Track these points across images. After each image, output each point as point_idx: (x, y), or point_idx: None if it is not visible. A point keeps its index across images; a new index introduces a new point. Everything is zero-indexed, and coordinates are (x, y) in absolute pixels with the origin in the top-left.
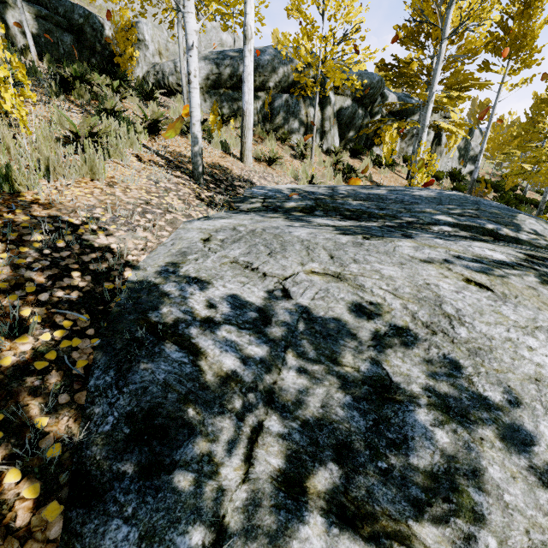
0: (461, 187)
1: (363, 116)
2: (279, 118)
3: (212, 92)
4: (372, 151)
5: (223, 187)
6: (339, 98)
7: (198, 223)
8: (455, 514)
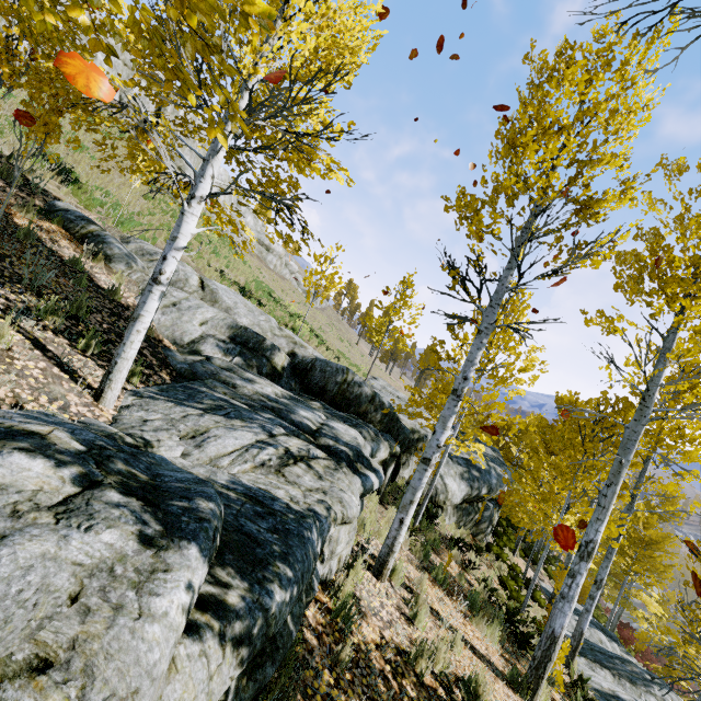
0: (528, 552)
1: None
2: (484, 525)
3: (459, 507)
4: None
5: None
6: None
7: None
8: None
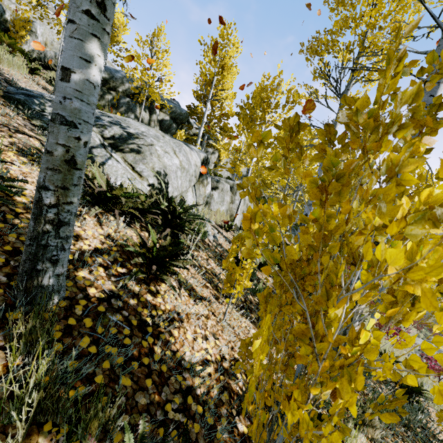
0: None
1: (176, 129)
2: (122, 109)
3: None
4: None
5: None
6: (162, 114)
7: None
8: (101, 127)
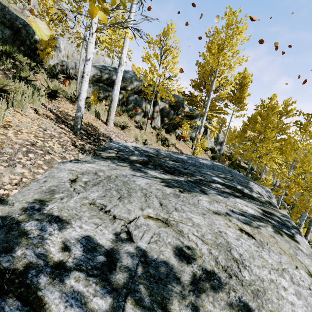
0: (216, 157)
1: (173, 114)
2: (131, 105)
3: (95, 84)
4: (176, 131)
5: (92, 139)
6: (162, 103)
7: (69, 165)
8: None
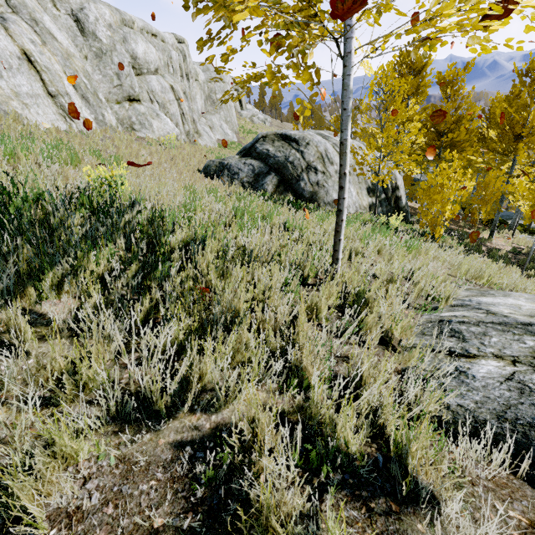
0: None
1: None
2: None
3: None
4: None
5: None
6: None
7: None
8: None
